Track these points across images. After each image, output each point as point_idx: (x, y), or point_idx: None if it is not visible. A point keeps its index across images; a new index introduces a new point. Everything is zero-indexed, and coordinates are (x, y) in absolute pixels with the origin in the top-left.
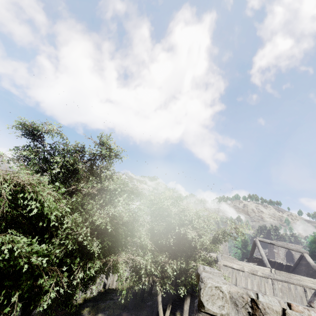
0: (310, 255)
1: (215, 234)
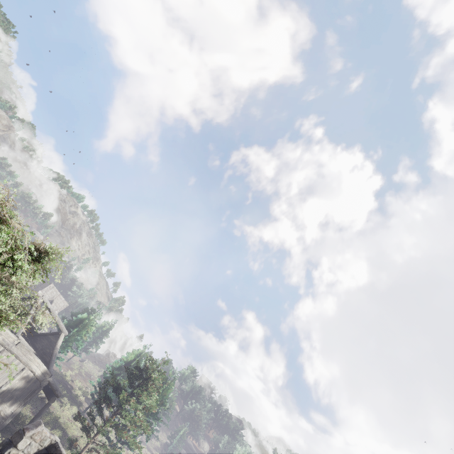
0: (66, 328)
1: (12, 304)
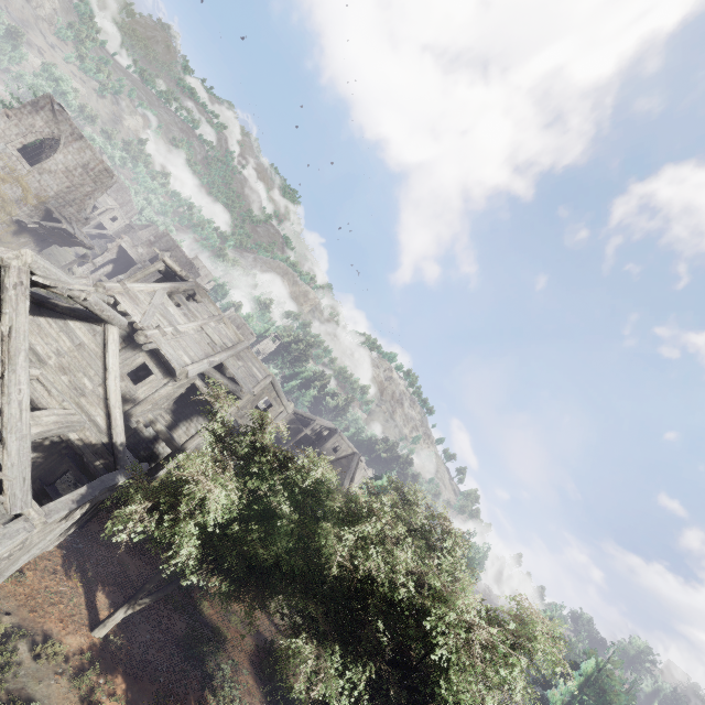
0: None
1: None
